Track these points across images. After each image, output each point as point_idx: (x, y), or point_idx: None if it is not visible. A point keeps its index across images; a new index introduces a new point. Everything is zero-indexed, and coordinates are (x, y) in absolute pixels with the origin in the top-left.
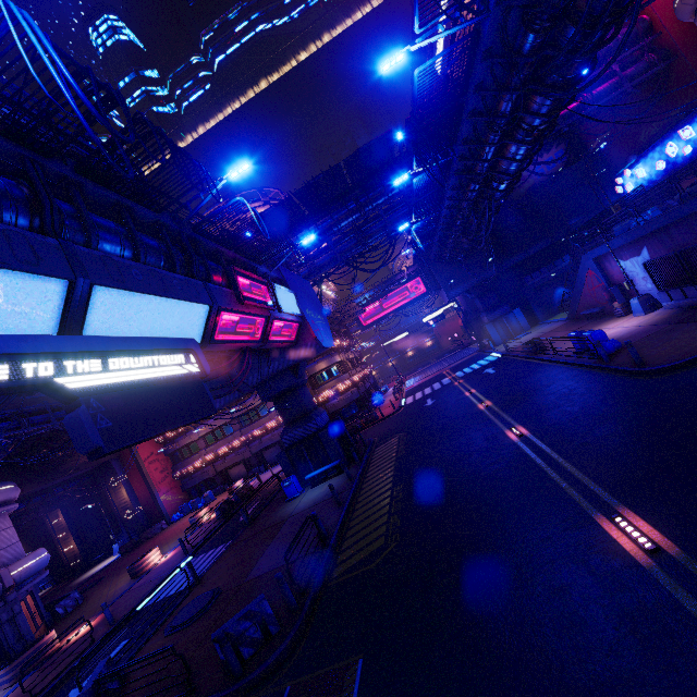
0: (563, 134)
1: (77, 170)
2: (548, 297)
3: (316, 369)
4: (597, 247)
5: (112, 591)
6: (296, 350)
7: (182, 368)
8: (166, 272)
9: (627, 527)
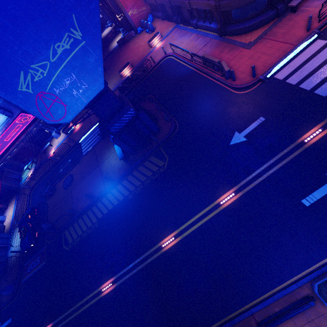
0: None
1: None
2: None
3: None
4: None
5: None
6: None
7: None
8: None
9: None
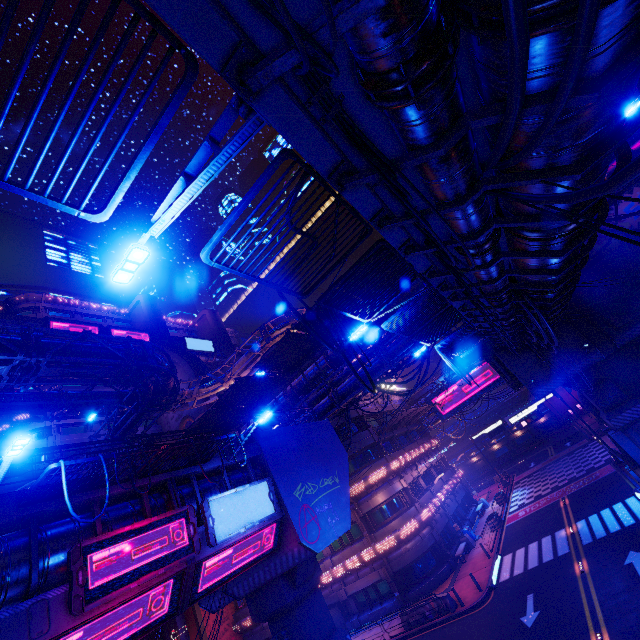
0: None
1: None
2: None
3: (370, 505)
4: None
5: None
6: (281, 556)
7: None
8: None
9: None
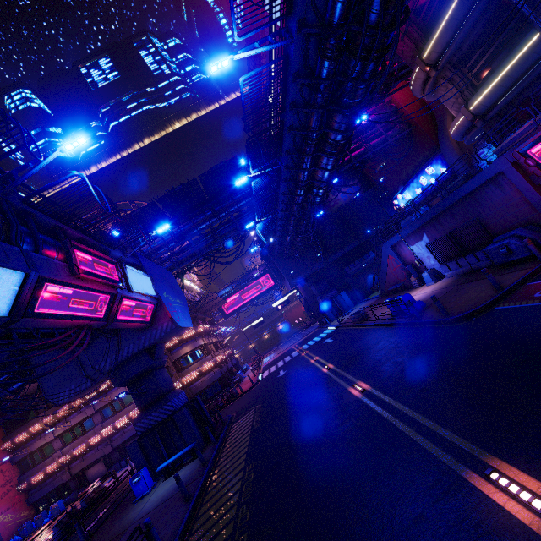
0: (356, 168)
1: None
2: (363, 282)
3: (181, 353)
4: (392, 237)
5: None
6: (152, 331)
7: None
8: None
9: (510, 486)
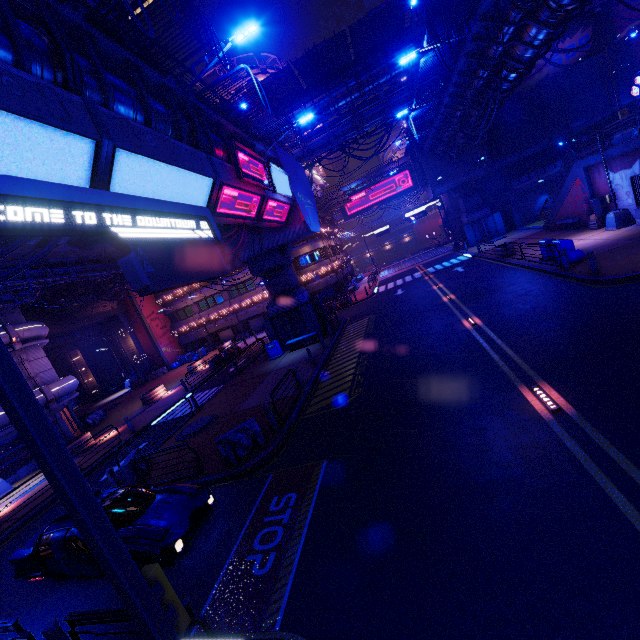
0: (594, 15)
1: (89, 19)
2: (530, 204)
3: (300, 252)
4: (591, 155)
5: (129, 412)
6: (286, 231)
7: (200, 233)
8: (175, 141)
9: (541, 395)
